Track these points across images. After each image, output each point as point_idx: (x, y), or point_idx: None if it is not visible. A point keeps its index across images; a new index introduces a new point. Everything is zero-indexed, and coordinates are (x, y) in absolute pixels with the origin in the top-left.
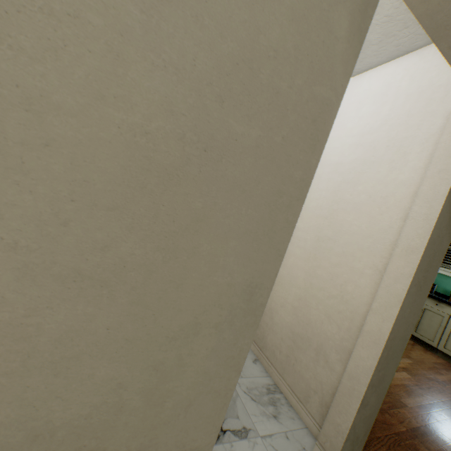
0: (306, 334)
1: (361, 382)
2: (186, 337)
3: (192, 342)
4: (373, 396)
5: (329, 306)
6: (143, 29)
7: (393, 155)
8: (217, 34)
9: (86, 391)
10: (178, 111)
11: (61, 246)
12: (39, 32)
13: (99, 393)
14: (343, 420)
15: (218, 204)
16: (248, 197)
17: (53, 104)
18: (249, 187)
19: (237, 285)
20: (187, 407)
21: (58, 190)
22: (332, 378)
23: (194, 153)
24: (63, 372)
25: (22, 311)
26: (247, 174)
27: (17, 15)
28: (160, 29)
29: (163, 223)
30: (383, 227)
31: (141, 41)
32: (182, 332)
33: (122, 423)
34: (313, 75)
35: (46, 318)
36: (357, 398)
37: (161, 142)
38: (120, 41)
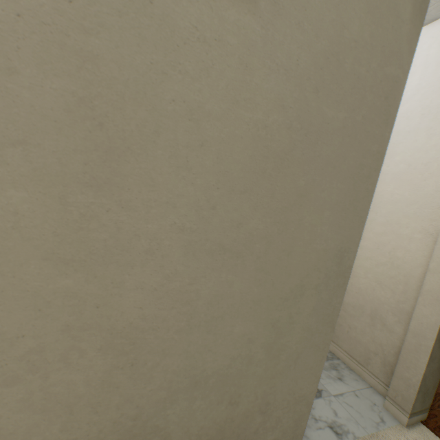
0: (358, 302)
1: (428, 337)
2: (294, 298)
3: (299, 302)
4: (439, 350)
5: (379, 274)
6: (262, 42)
7: (430, 122)
8: (313, 35)
9: (227, 345)
10: (287, 105)
11: (211, 226)
12: (197, 57)
13: (235, 347)
14: (412, 374)
15: (315, 181)
16: (337, 172)
17: (206, 112)
18: (338, 163)
19: (330, 251)
20: (295, 359)
21: (209, 181)
22: (392, 338)
23: (298, 139)
24: (212, 329)
25: (187, 280)
26: (336, 152)
27: (183, 46)
28: (273, 39)
29: (277, 201)
30: (428, 192)
31: (261, 52)
32: (292, 294)
33: (251, 373)
34: (385, 58)
35: (202, 285)
36: (425, 352)
37: (275, 133)
38: (247, 55)
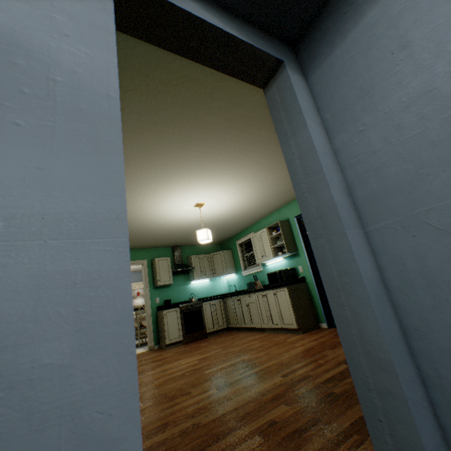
0: None
1: None
2: None
3: None
4: None
5: None
6: None
7: None
8: None
9: None
10: None
11: None
12: None
13: None
14: None
15: None
16: None
17: None
18: None
19: None
20: None
21: None
22: None
23: None
24: None
25: None
26: None
27: None
28: None
29: None
30: None
31: None
32: None
33: None
34: None
35: None
36: None
37: None
38: None
